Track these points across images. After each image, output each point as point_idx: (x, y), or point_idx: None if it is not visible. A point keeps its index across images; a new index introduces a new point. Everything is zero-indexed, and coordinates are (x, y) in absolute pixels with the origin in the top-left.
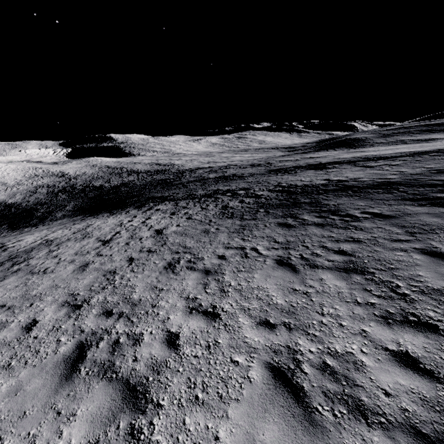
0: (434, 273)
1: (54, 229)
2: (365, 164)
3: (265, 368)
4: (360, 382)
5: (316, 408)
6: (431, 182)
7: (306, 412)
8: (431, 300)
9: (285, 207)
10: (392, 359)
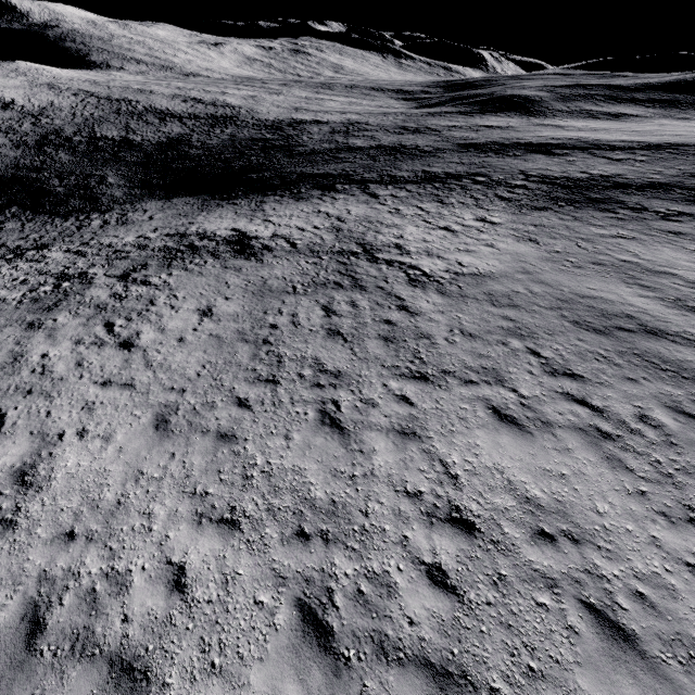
0: None
1: (239, 217)
2: (604, 154)
3: None
4: None
5: None
6: (694, 186)
7: None
8: None
9: (586, 202)
10: None
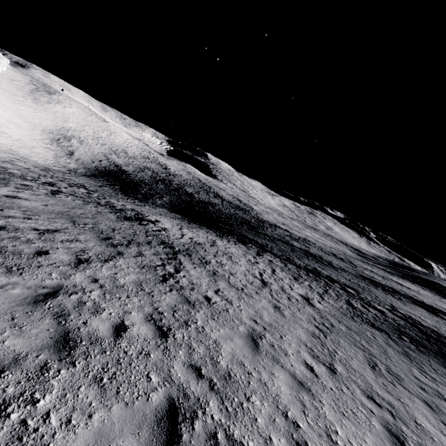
0: None
1: (175, 223)
2: None
3: None
4: None
5: None
6: None
7: None
8: None
9: (436, 353)
10: None
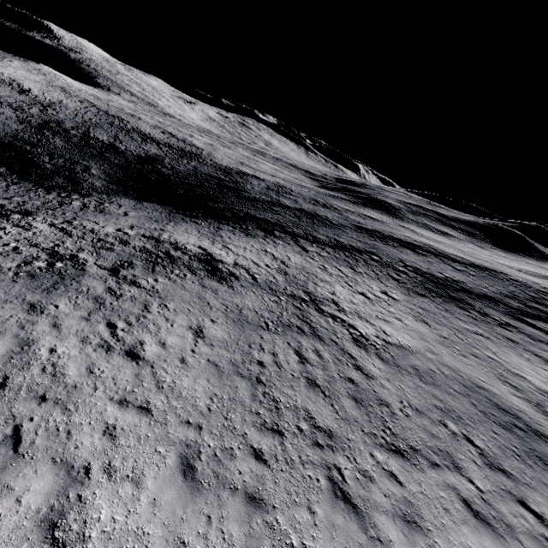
0: None
1: (202, 237)
2: (449, 263)
3: None
4: None
5: None
6: (510, 304)
7: None
8: None
9: (448, 298)
10: None
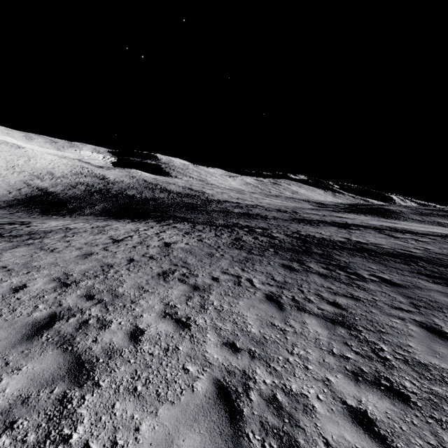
0: (426, 348)
1: (77, 222)
2: (391, 233)
3: (213, 383)
4: (303, 424)
5: (247, 434)
6: None
7: (236, 434)
8: (412, 371)
9: (295, 252)
10: (347, 413)
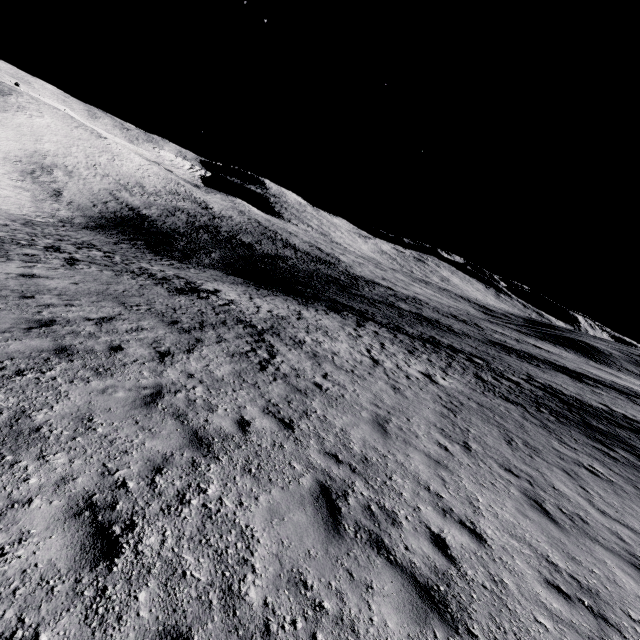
0: None
1: (240, 291)
2: None
3: None
4: None
5: None
6: None
7: None
8: None
9: (577, 423)
10: None
